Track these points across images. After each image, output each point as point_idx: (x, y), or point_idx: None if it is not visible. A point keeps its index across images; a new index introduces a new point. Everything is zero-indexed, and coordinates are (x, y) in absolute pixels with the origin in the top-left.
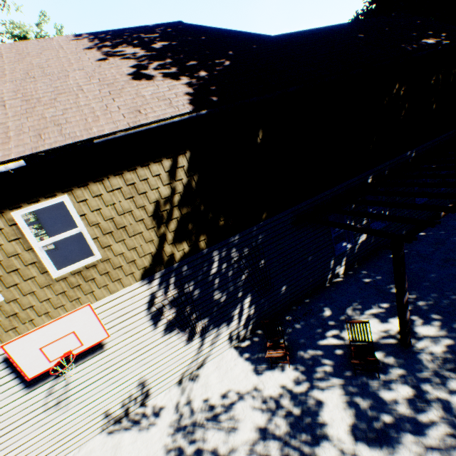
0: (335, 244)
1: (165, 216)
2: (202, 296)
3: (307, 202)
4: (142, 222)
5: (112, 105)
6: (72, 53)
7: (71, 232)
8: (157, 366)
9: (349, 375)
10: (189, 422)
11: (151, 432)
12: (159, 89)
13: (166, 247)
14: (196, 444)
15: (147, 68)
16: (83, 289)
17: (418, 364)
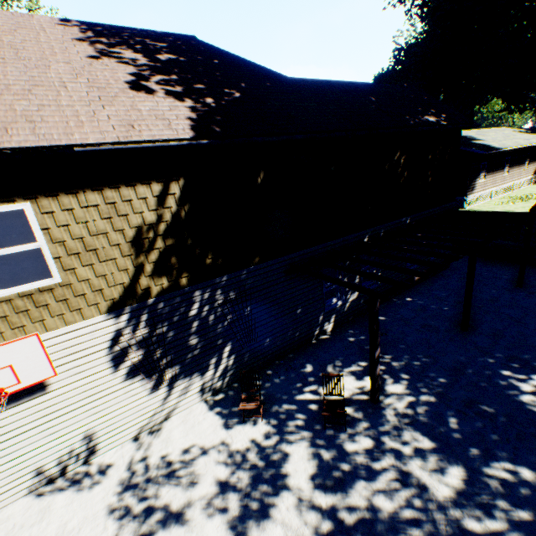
0: (329, 301)
1: (146, 244)
2: (177, 339)
3: (302, 252)
4: (117, 247)
5: (102, 113)
6: (57, 40)
7: (27, 247)
8: (111, 417)
9: (319, 429)
10: (141, 479)
11: (93, 492)
12: (159, 106)
13: (142, 279)
14: (146, 502)
15: (148, 79)
16: (31, 316)
17: (382, 418)
